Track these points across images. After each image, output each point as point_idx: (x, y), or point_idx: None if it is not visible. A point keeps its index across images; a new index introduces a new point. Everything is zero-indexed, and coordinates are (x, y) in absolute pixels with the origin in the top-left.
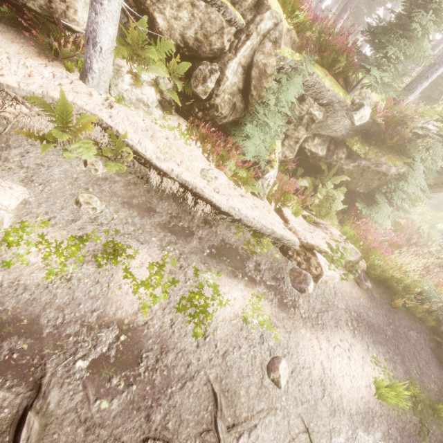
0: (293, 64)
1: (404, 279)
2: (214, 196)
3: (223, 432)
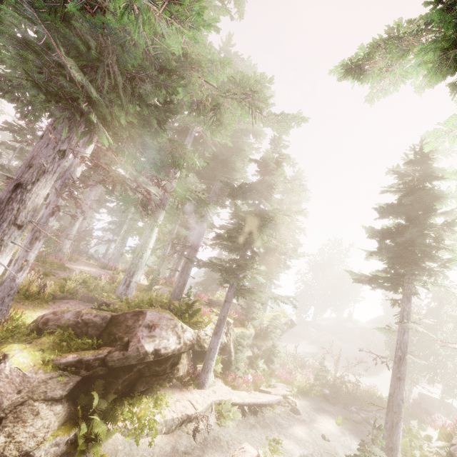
0: (241, 334)
1: (303, 385)
2: (262, 400)
3: (337, 455)
